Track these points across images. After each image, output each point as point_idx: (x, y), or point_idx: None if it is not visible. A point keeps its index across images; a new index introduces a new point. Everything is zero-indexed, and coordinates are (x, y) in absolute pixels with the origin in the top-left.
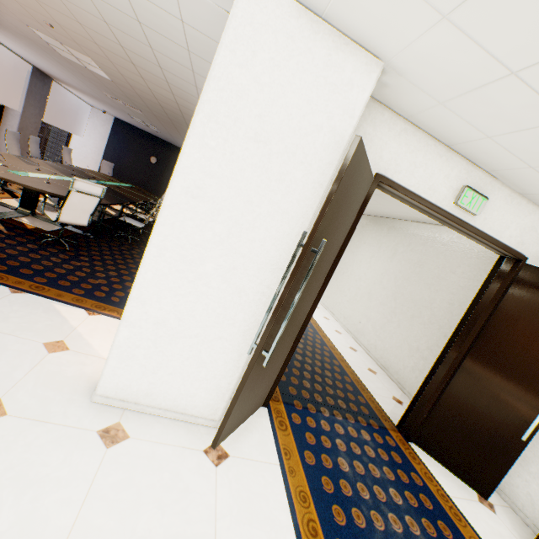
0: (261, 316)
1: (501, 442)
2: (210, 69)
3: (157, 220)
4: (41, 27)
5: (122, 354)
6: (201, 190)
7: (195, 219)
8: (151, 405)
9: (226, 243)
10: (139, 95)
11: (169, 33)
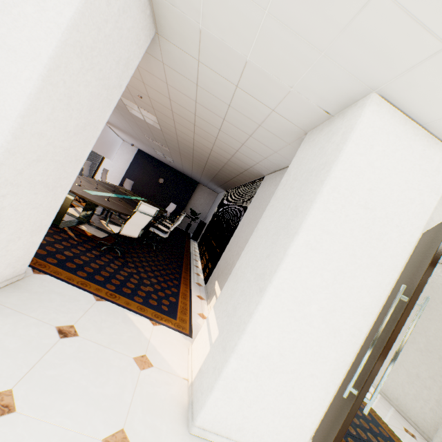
0: (349, 356)
1: None
2: (339, 155)
3: (280, 265)
4: (130, 96)
5: (226, 386)
6: (318, 243)
7: (309, 266)
8: (239, 440)
9: (330, 288)
10: (178, 141)
11: (252, 114)
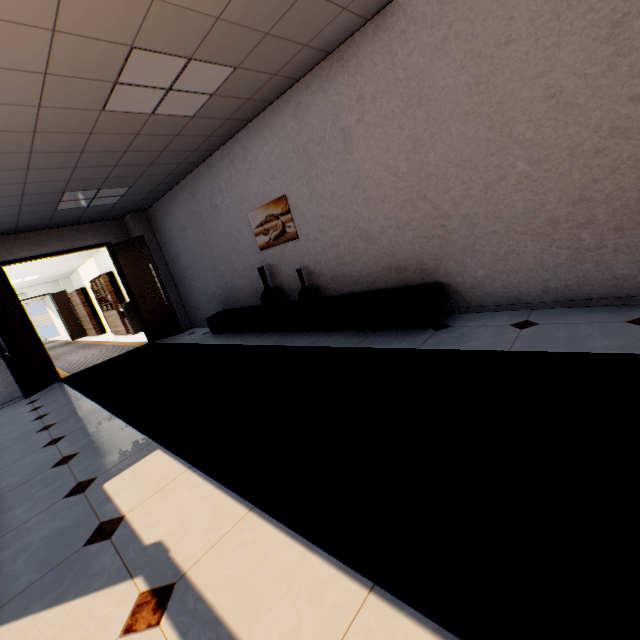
0: None
1: (81, 325)
2: None
3: None
4: None
5: None
6: None
7: None
8: None
9: None
10: None
11: None
